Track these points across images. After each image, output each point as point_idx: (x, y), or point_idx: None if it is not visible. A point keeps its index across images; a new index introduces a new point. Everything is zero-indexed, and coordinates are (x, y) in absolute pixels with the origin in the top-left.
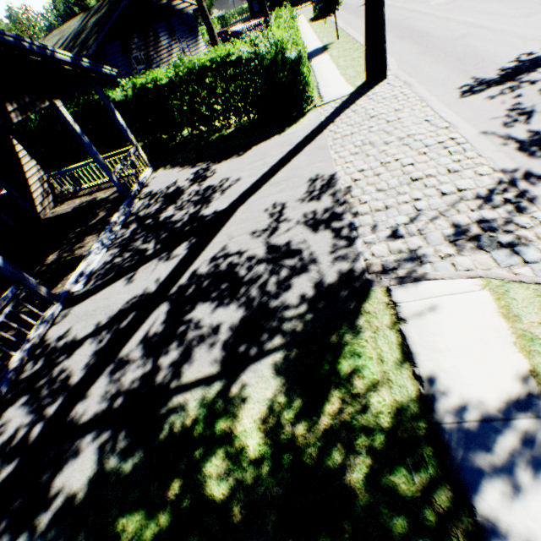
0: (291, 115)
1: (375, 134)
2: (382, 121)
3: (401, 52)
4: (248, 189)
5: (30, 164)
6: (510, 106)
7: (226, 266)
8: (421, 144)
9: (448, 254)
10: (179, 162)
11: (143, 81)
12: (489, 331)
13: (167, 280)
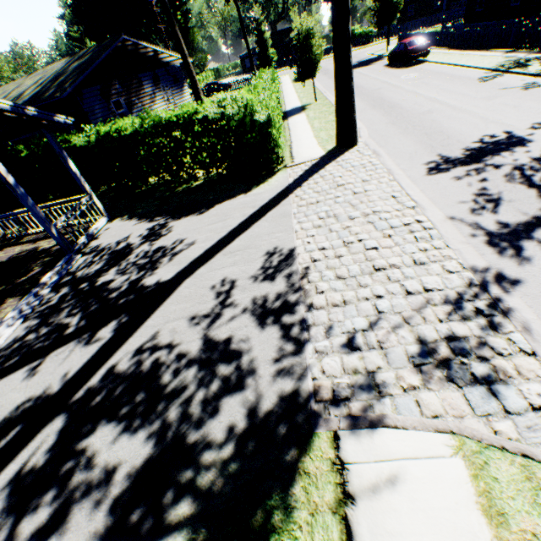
0: (261, 173)
1: (341, 206)
2: (349, 191)
3: (373, 120)
4: (200, 257)
5: None
6: (476, 189)
7: (151, 365)
8: (386, 224)
9: (412, 384)
10: (138, 213)
11: (107, 129)
12: (466, 540)
13: (77, 376)
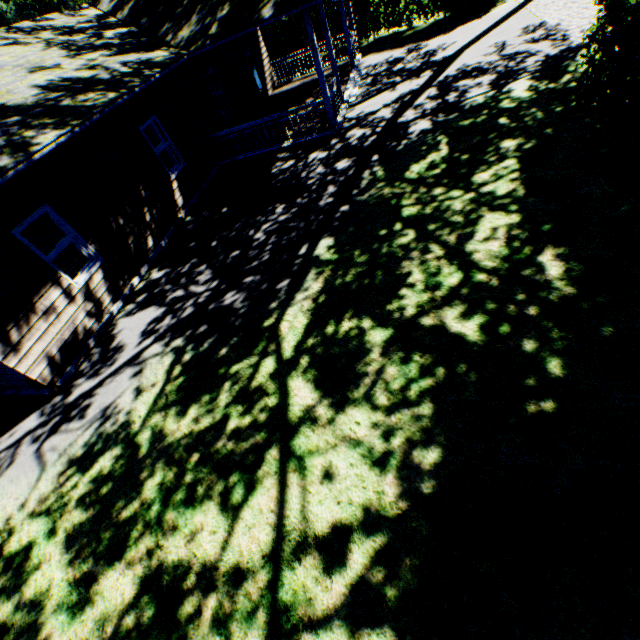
0: (486, 7)
1: None
2: None
3: None
4: (467, 44)
5: (263, 50)
6: None
7: (471, 69)
8: None
9: None
10: (384, 50)
11: None
12: None
13: (426, 83)
